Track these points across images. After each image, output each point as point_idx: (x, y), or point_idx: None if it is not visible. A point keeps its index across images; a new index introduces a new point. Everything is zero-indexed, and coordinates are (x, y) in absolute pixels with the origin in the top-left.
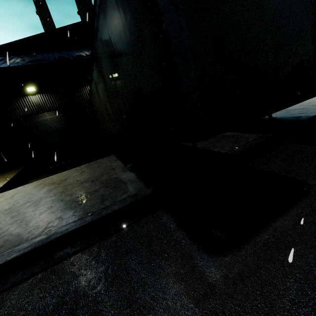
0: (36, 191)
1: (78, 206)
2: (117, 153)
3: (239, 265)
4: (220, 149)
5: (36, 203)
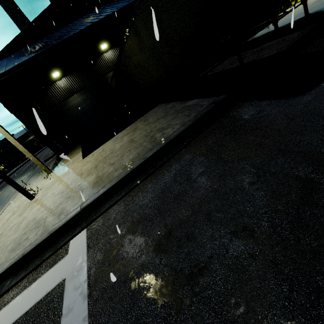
0: (120, 141)
1: (171, 125)
2: (162, 102)
3: (322, 90)
4: (268, 54)
5: (131, 141)
